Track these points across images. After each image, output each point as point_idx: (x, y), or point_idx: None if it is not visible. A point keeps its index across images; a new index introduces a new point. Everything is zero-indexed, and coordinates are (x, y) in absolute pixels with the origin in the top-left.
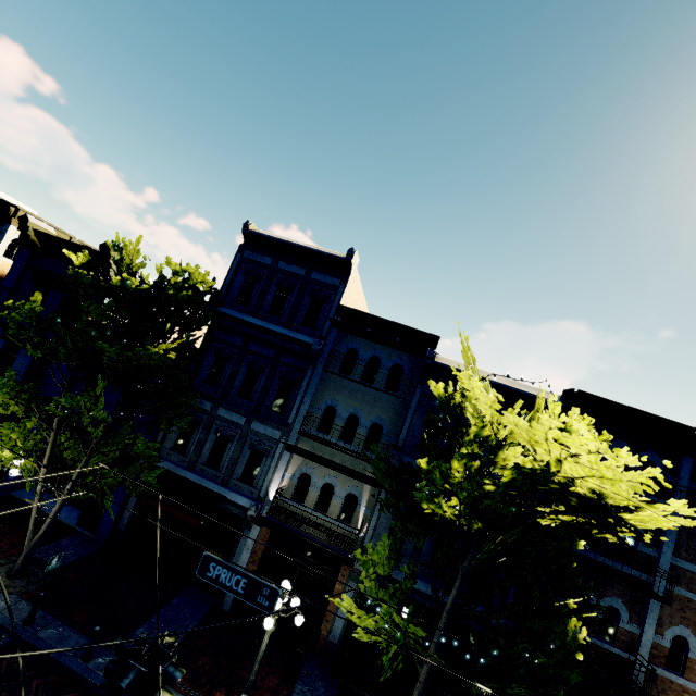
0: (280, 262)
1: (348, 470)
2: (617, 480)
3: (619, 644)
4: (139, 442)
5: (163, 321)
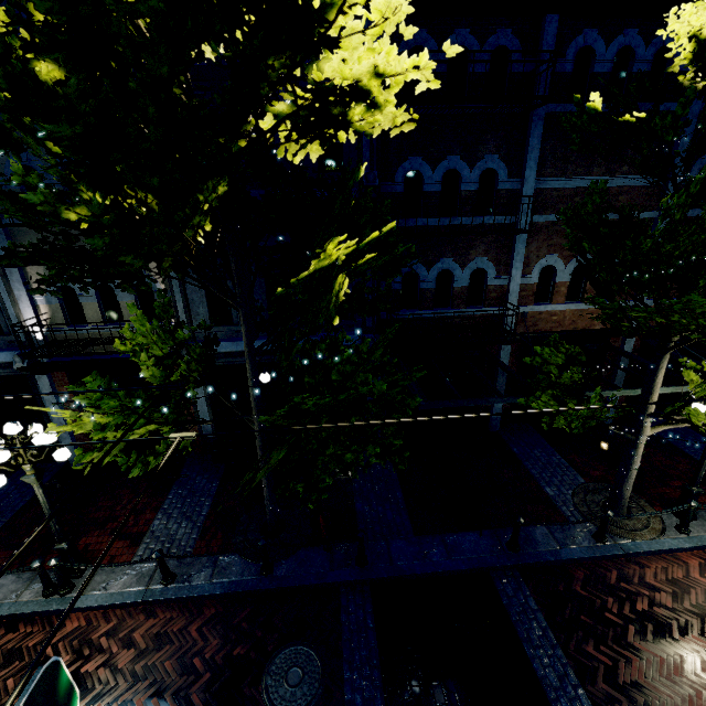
0: None
1: None
2: None
3: (489, 303)
4: None
5: None
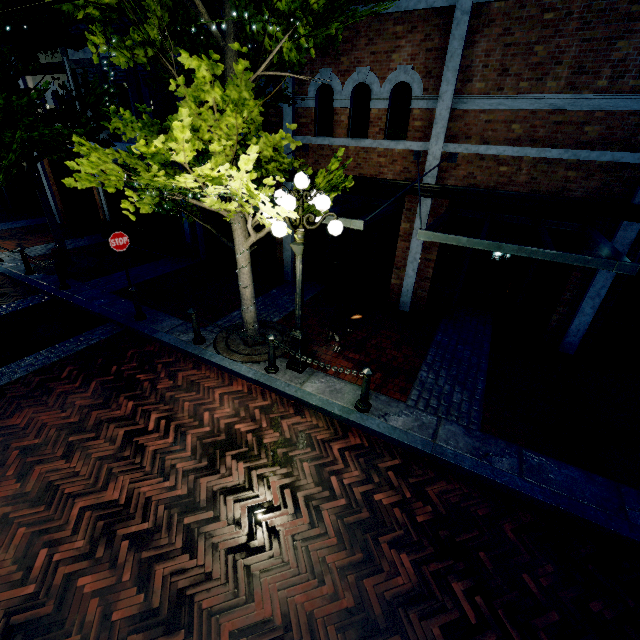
0: None
1: (48, 65)
2: None
3: (272, 129)
4: None
5: None
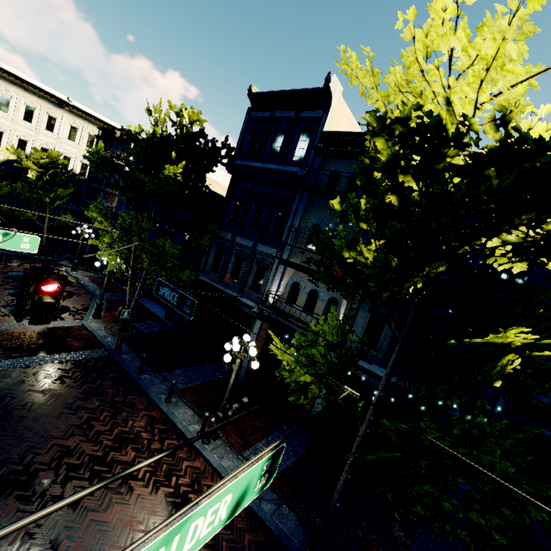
0: (275, 112)
1: None
2: (500, 45)
3: None
4: (166, 242)
5: (171, 152)
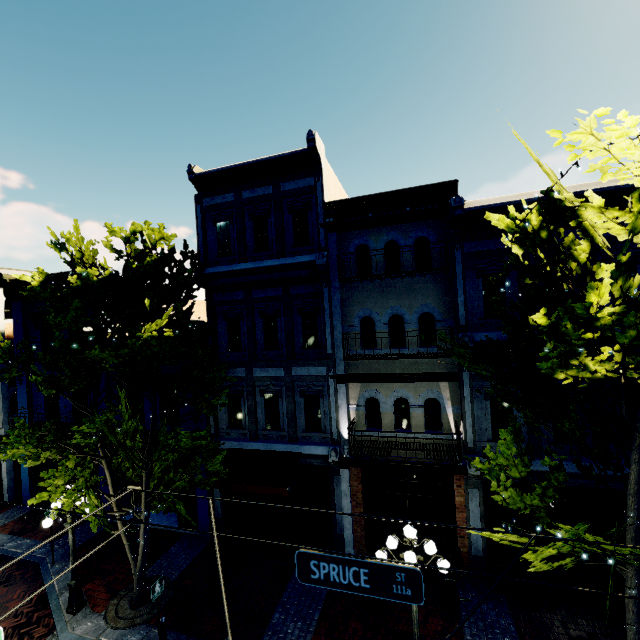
0: (242, 193)
1: (414, 375)
2: None
3: None
4: (182, 437)
5: (140, 299)
